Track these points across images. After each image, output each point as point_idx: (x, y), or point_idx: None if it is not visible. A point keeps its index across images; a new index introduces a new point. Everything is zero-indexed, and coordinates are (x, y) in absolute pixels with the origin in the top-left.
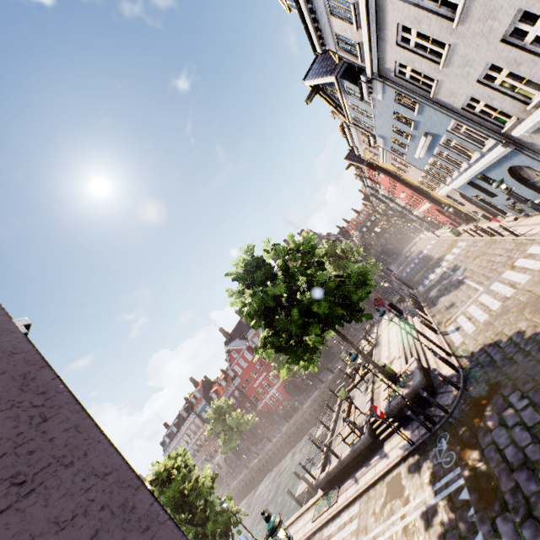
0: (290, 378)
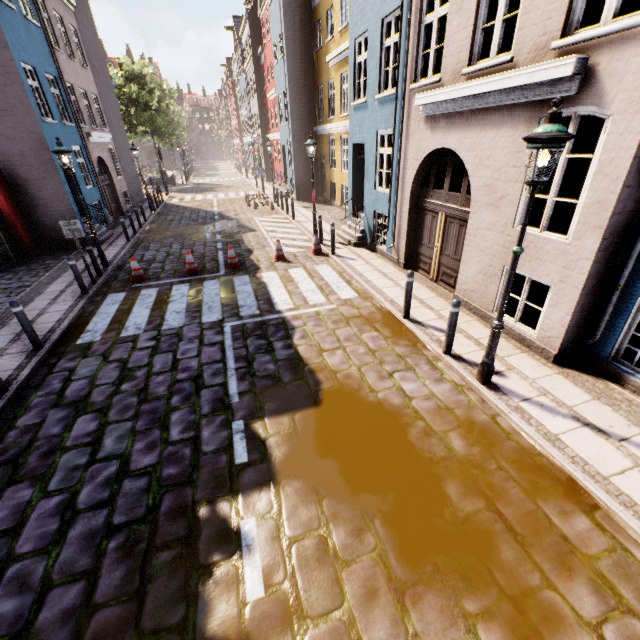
0: None
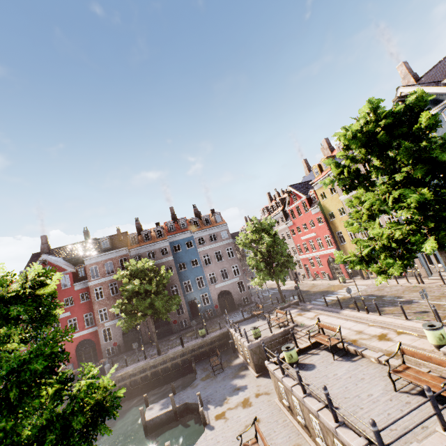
0: (126, 329)
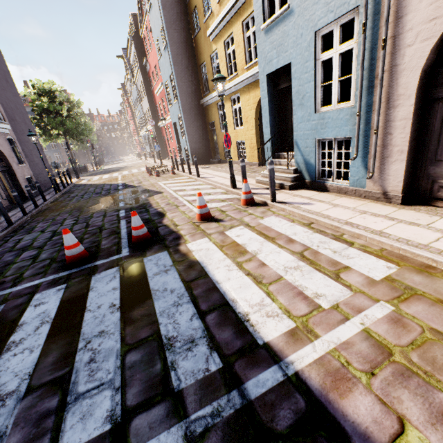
0: None
